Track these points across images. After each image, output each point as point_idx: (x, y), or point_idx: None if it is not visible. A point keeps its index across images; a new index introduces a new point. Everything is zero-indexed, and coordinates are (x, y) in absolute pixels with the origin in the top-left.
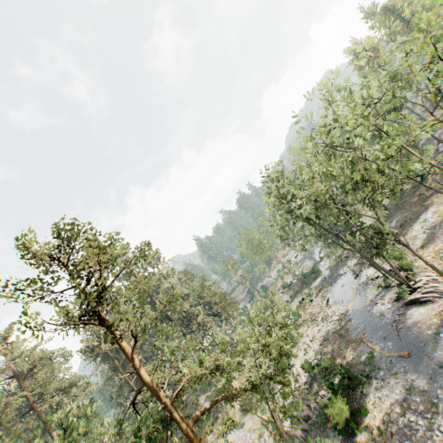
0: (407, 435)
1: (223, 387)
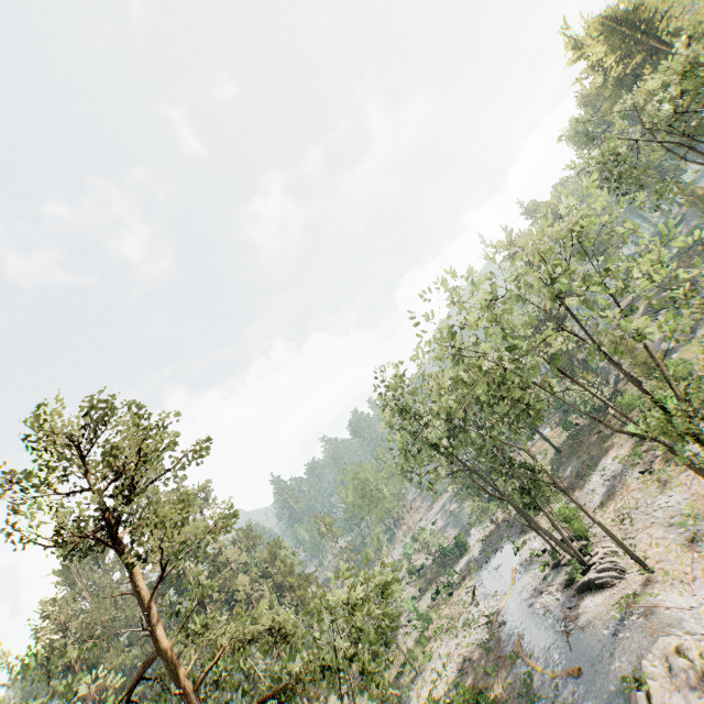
0: None
1: (282, 667)
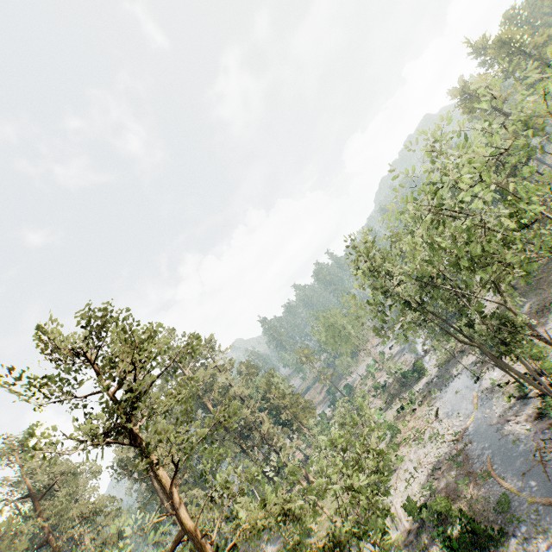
0: None
1: (295, 541)
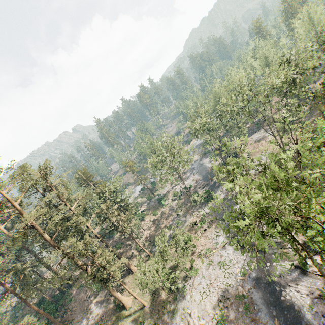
0: None
1: None
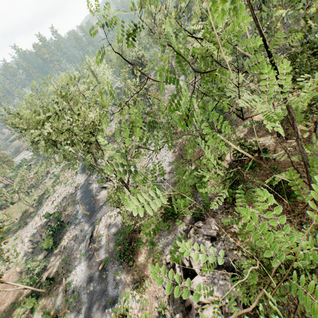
0: (72, 249)
1: None
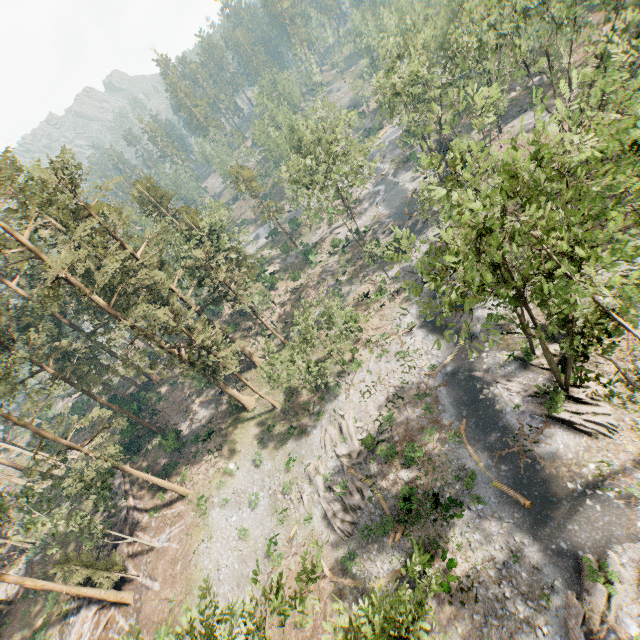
0: (497, 612)
1: None
